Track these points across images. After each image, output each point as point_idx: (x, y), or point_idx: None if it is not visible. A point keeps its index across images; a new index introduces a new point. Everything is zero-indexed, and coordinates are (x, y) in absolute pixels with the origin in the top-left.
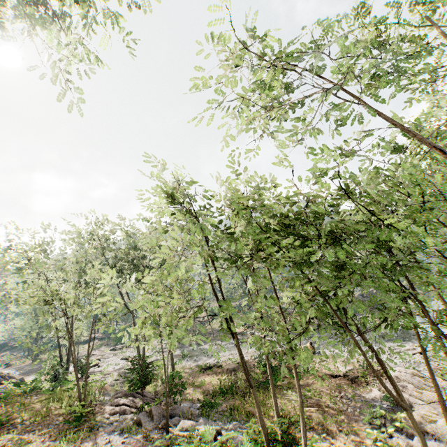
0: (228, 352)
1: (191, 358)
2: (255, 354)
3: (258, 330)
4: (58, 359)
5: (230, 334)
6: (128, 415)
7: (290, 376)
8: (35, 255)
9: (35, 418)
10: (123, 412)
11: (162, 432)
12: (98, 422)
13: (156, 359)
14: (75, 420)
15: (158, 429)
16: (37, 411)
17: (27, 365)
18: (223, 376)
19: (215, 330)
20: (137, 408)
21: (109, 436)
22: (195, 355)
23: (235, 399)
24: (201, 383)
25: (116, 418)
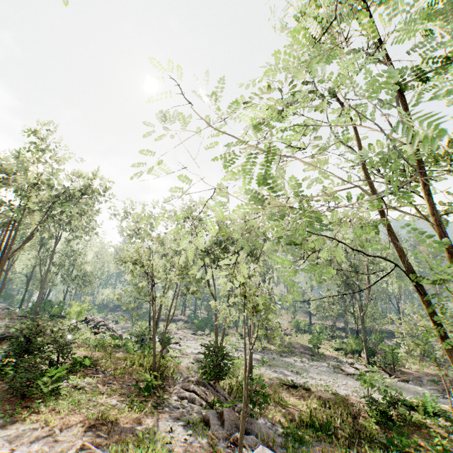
0: (318, 375)
1: (270, 367)
2: (359, 391)
3: (358, 361)
4: (146, 325)
5: (319, 355)
6: (197, 406)
7: (431, 448)
8: (142, 228)
9: (114, 372)
10: (192, 400)
11: (233, 449)
12: (165, 401)
13: (233, 356)
14: (145, 388)
15: (229, 442)
16: (118, 365)
17: (129, 327)
18: (314, 403)
19: (300, 345)
20: (207, 402)
21: (172, 424)
22: (276, 365)
23: (332, 443)
24: (284, 402)
25: (184, 404)
